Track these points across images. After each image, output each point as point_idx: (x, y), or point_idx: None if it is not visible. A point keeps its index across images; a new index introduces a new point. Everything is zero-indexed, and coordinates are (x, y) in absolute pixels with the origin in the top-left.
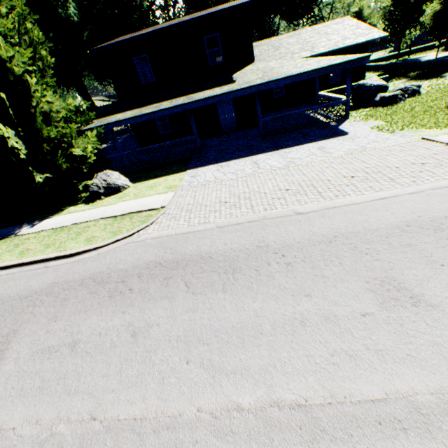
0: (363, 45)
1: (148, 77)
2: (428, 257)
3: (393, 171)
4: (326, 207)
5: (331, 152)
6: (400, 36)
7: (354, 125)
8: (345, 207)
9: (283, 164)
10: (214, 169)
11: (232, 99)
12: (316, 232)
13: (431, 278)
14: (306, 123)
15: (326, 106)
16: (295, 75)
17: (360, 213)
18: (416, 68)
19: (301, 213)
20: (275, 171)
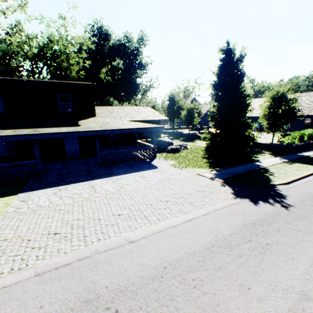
0: (158, 121)
1: (1, 108)
2: (237, 280)
3: (189, 196)
4: (153, 232)
5: (150, 180)
6: (173, 120)
7: (160, 162)
8: (167, 230)
9: (116, 188)
10: (51, 192)
11: (78, 136)
12: (148, 263)
13: (249, 309)
14: (132, 158)
15: (143, 149)
16: (123, 129)
17: (179, 236)
18: (182, 136)
19: (133, 240)
20: (109, 195)
